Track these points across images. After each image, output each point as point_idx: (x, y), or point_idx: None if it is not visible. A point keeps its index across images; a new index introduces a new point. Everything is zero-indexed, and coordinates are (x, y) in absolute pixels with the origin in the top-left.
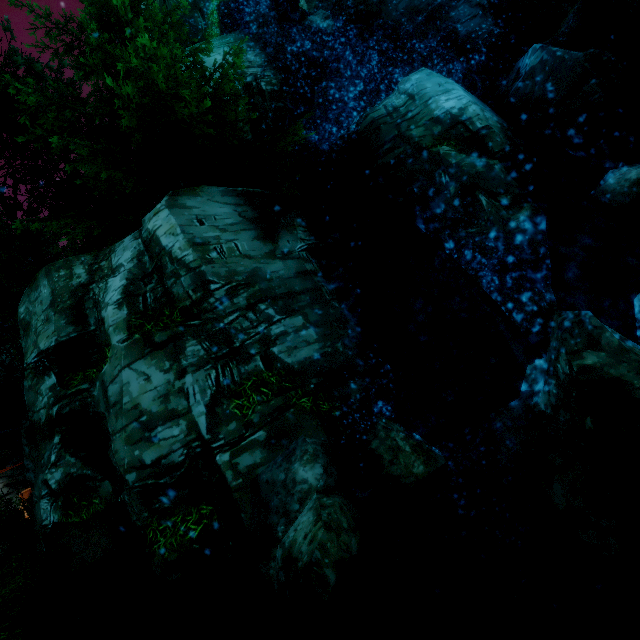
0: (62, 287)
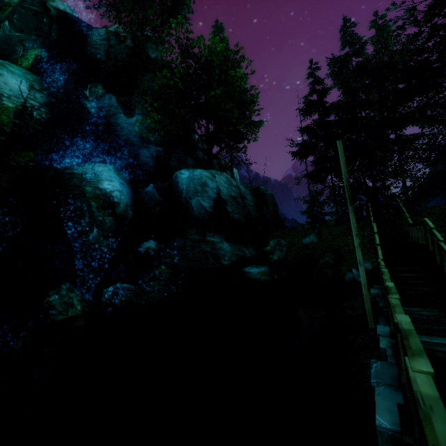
0: None
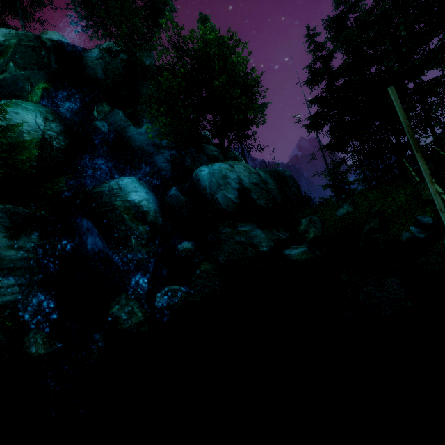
0: None
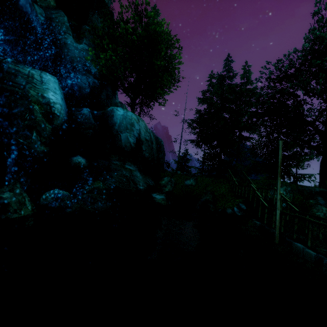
0: None
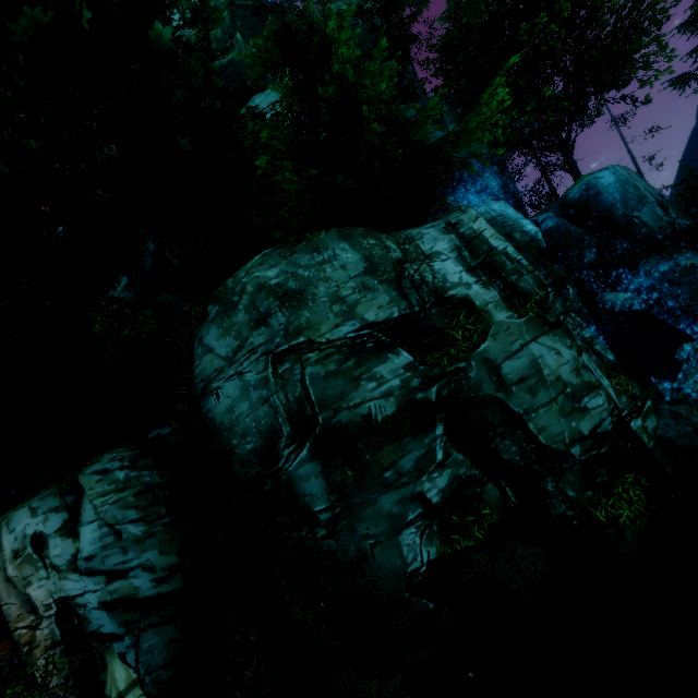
0: (381, 256)
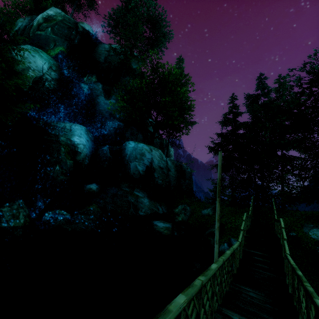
0: None
